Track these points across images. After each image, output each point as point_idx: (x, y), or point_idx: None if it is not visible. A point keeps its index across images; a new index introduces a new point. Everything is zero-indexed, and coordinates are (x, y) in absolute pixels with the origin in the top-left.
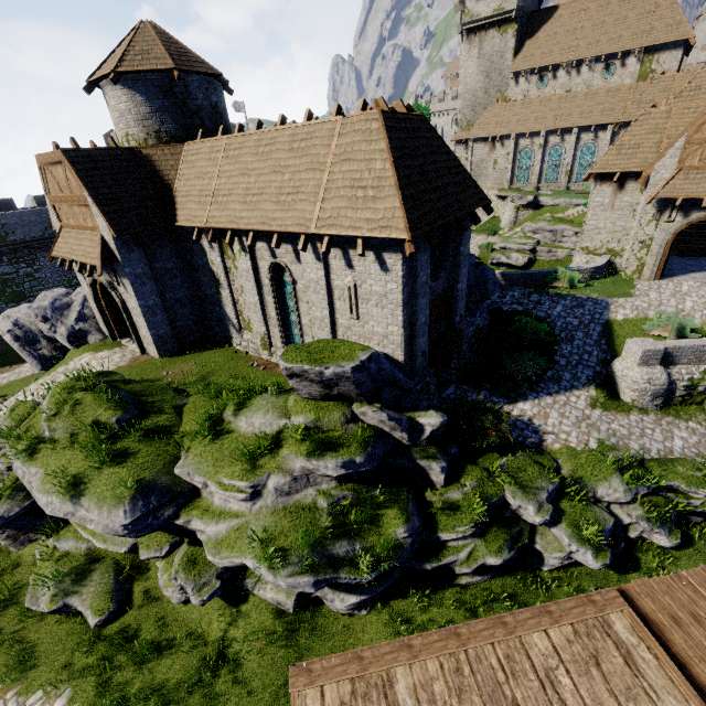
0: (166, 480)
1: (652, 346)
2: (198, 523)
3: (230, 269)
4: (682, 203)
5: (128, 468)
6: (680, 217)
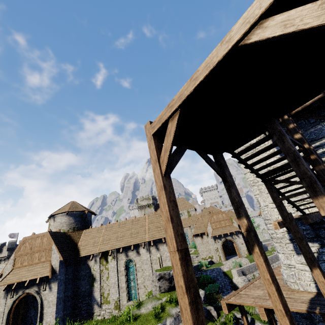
0: None
1: (237, 269)
2: None
3: (102, 270)
4: (218, 237)
5: None
6: (220, 240)
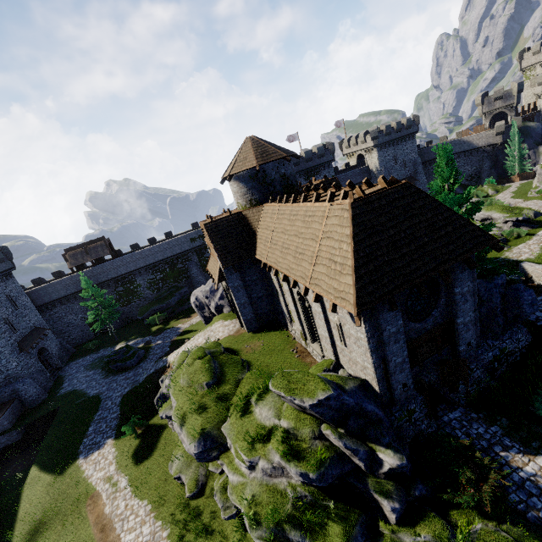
0: (216, 433)
1: None
2: (225, 468)
3: (282, 285)
4: None
5: (202, 418)
6: None
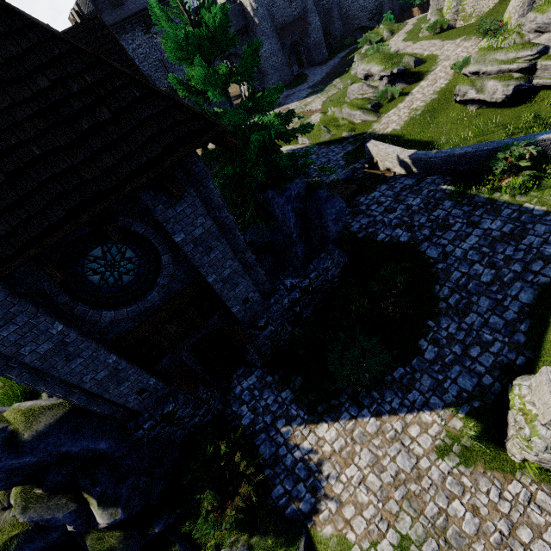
0: None
1: None
2: None
3: None
4: None
5: None
6: None
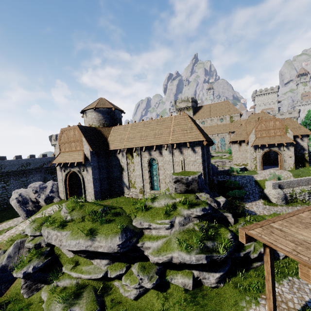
0: (131, 226)
1: (274, 182)
2: (148, 243)
3: (129, 163)
4: (260, 146)
5: (114, 223)
6: (261, 150)
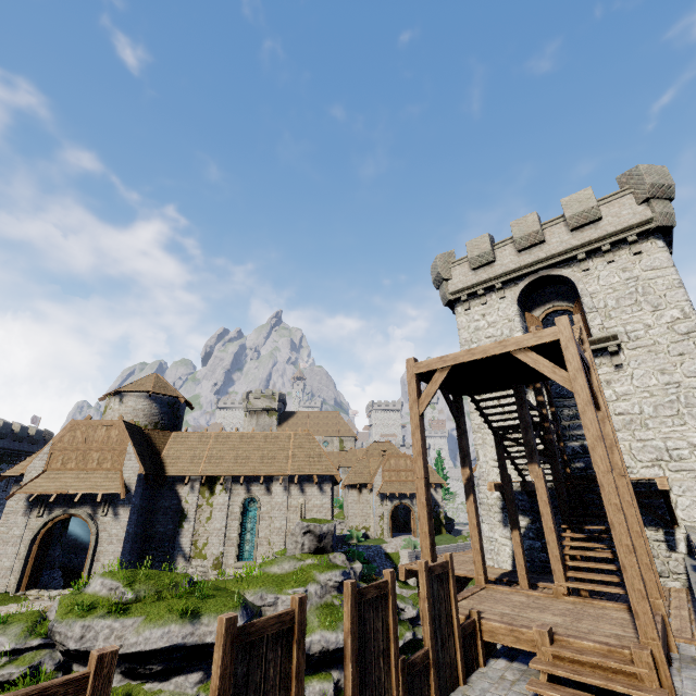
0: (250, 601)
1: (410, 550)
2: None
3: (200, 506)
4: (389, 496)
5: (223, 597)
6: (390, 503)
